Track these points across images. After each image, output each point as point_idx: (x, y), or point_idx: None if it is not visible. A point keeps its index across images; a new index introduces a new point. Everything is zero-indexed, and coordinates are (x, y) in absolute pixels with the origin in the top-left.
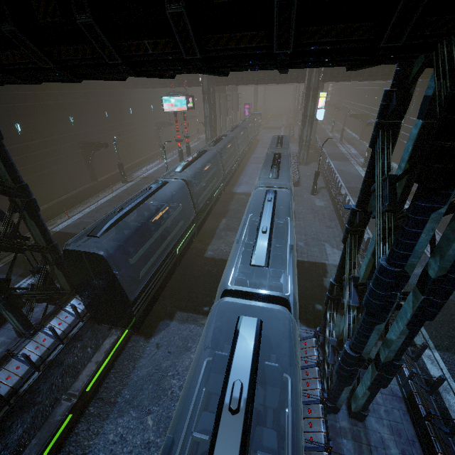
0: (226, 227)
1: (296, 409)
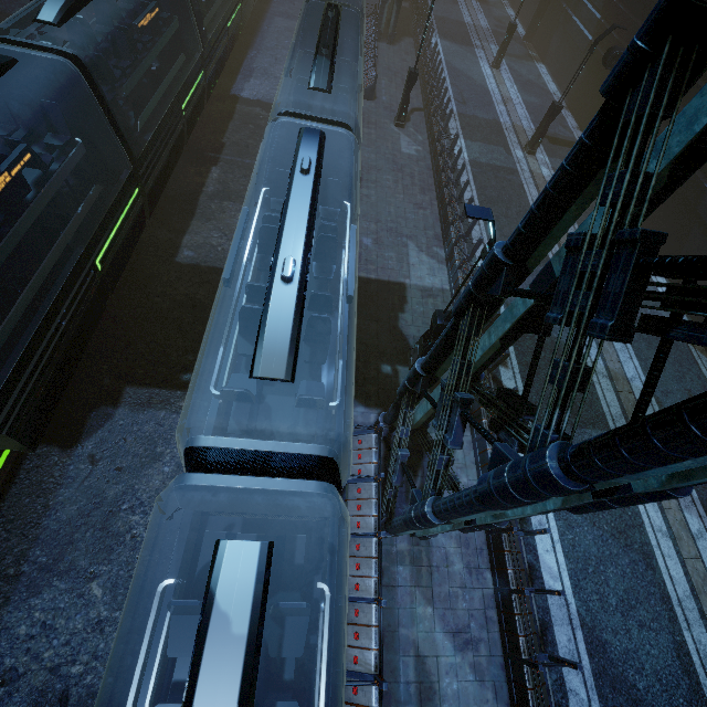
0: (221, 189)
1: (340, 542)
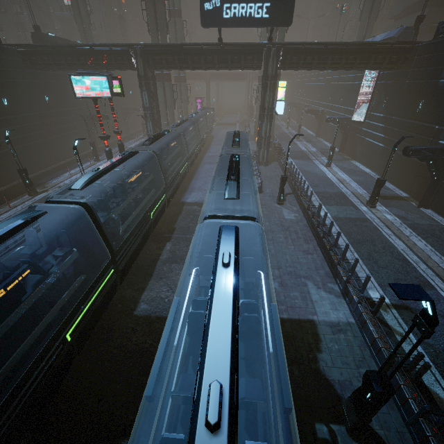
0: (171, 256)
1: None
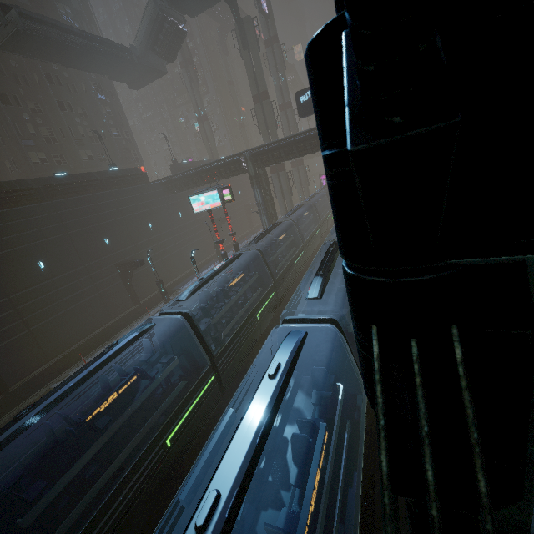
0: None
1: None
